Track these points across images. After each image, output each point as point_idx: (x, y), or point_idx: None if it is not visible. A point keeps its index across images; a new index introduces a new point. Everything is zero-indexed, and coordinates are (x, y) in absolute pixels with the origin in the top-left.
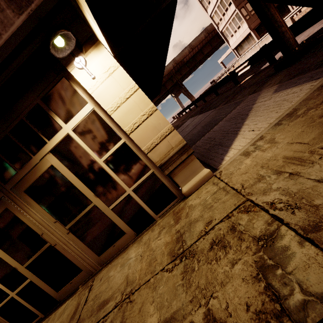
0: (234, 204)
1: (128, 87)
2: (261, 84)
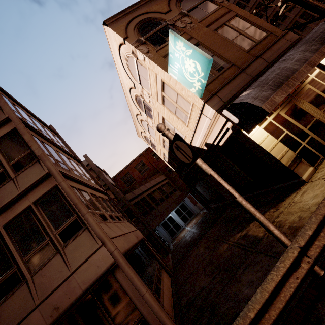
0: None
1: None
2: None
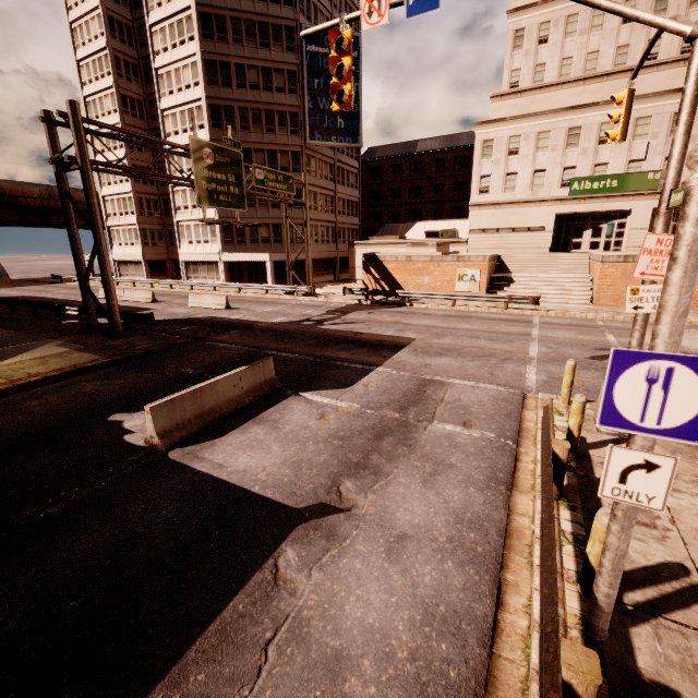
0: None
1: None
2: (64, 335)
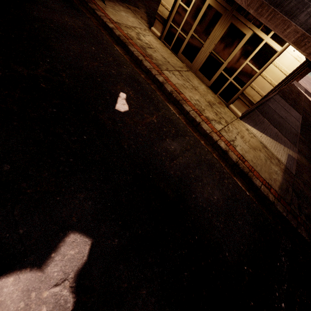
0: (227, 120)
1: (287, 70)
2: (307, 157)
